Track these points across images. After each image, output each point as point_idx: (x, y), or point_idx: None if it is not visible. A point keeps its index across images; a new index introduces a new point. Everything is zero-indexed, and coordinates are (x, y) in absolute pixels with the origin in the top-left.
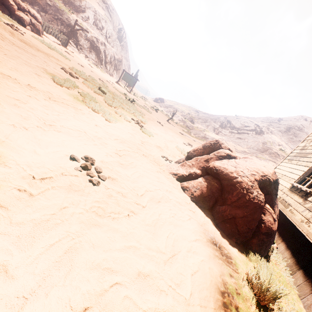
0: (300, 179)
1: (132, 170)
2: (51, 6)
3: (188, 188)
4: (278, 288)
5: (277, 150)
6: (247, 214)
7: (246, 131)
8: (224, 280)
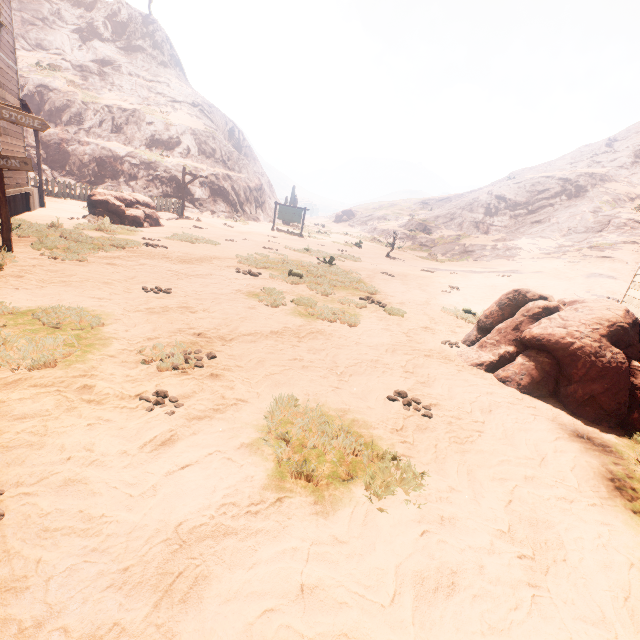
0: None
1: (436, 385)
2: (139, 164)
3: (510, 378)
4: None
5: (632, 214)
6: (609, 386)
7: (546, 201)
8: (609, 469)
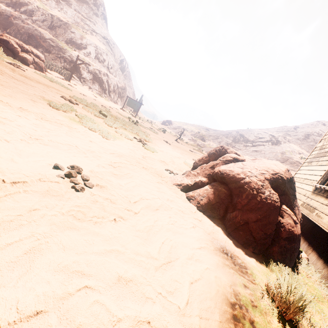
0: (322, 180)
1: (127, 180)
2: (54, 46)
3: (194, 197)
4: (302, 294)
5: (298, 159)
6: (261, 217)
7: (262, 143)
8: (236, 291)
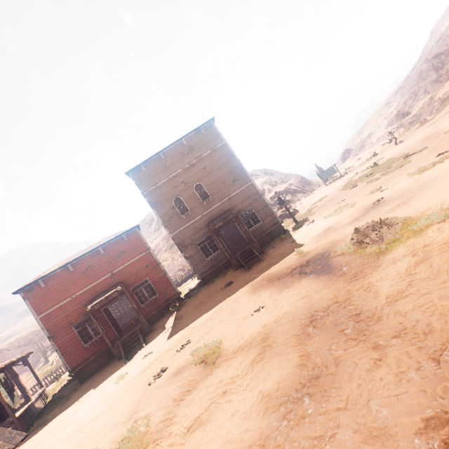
0: None
1: None
2: None
3: None
4: None
5: None
6: None
7: None
8: None
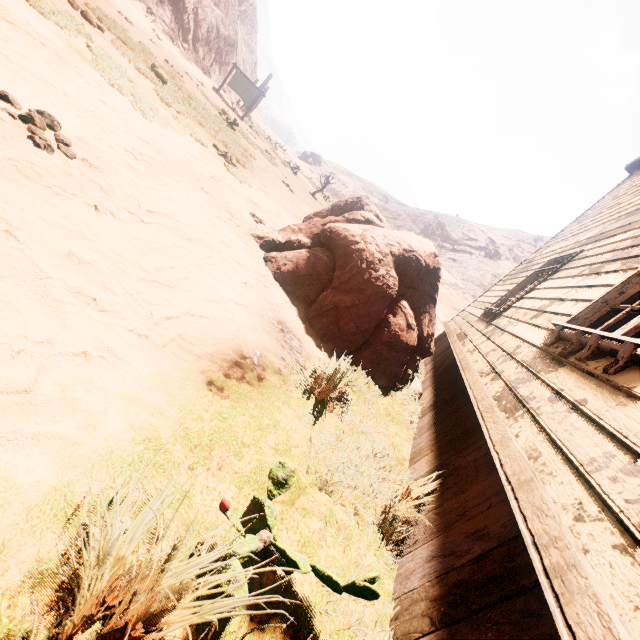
0: (500, 302)
1: (154, 185)
2: None
3: (275, 260)
4: (340, 367)
5: None
6: (359, 303)
7: (470, 249)
8: (263, 354)
